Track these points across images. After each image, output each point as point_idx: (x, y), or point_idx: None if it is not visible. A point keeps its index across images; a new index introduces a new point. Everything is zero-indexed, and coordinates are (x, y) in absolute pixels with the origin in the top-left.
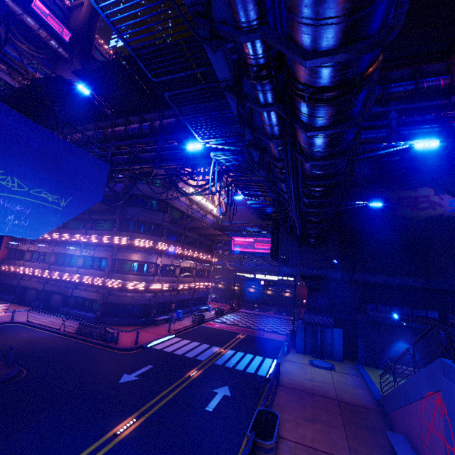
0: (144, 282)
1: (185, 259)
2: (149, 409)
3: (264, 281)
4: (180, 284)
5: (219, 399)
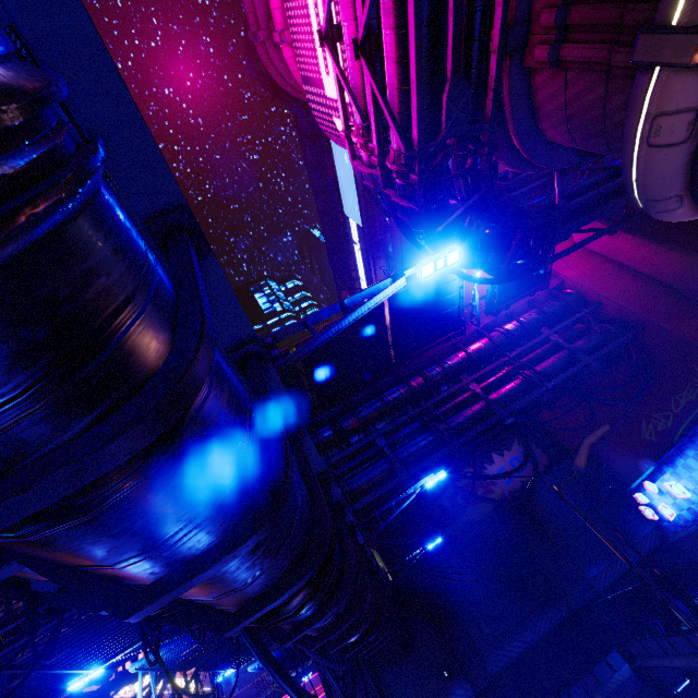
0: None
1: None
2: None
3: None
4: None
5: None
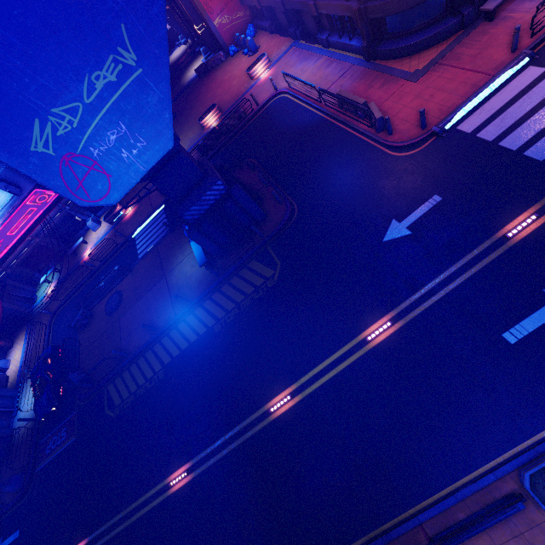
0: None
1: None
2: (411, 309)
3: None
4: None
5: (544, 320)
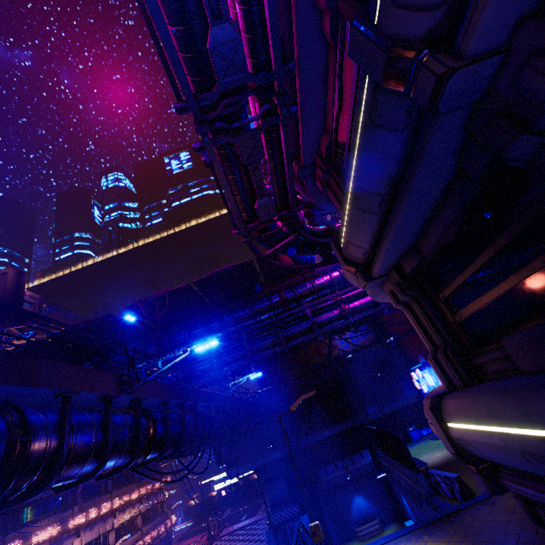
0: None
1: (120, 512)
2: None
3: (224, 491)
4: None
5: None
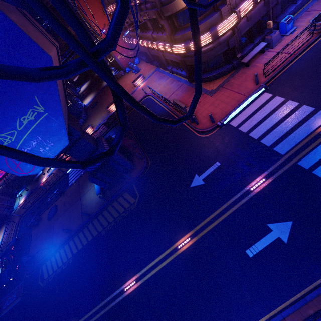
0: (208, 32)
1: None
2: (201, 230)
3: None
4: None
5: (267, 243)
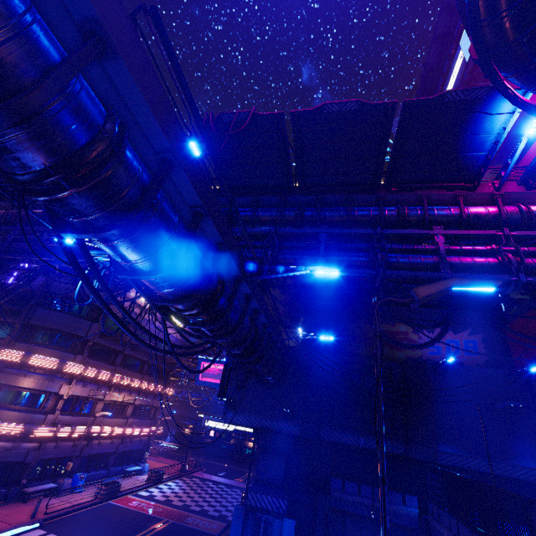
0: (24, 424)
1: (116, 390)
2: None
3: (214, 432)
4: (94, 428)
5: None
